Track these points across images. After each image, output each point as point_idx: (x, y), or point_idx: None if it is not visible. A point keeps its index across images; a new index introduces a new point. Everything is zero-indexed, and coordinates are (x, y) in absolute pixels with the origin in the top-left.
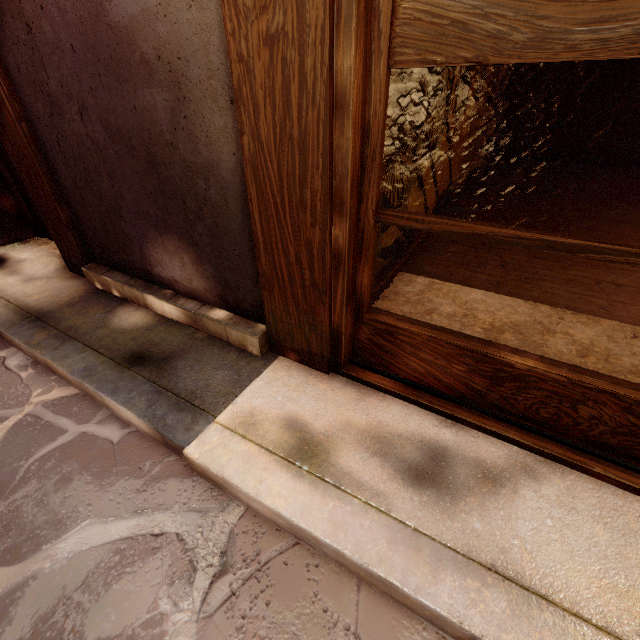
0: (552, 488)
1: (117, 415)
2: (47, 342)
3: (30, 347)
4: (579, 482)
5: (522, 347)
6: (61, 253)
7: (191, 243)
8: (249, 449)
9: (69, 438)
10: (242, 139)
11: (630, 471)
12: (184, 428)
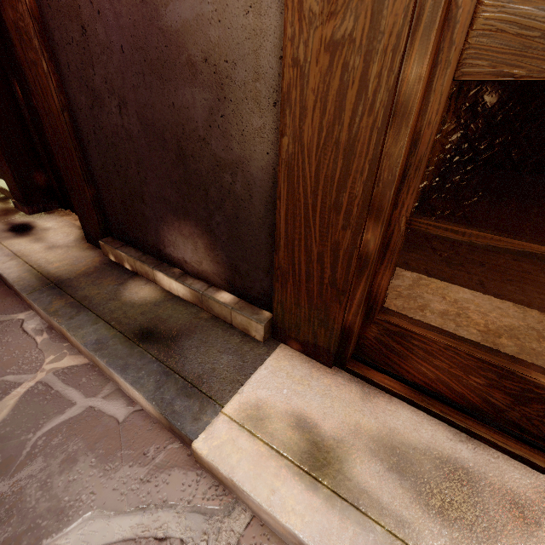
0: None
1: (123, 391)
2: (64, 310)
3: (48, 314)
4: None
5: (521, 354)
6: (82, 226)
7: (207, 230)
8: (258, 449)
9: (76, 412)
10: (281, 140)
11: None
12: (192, 417)
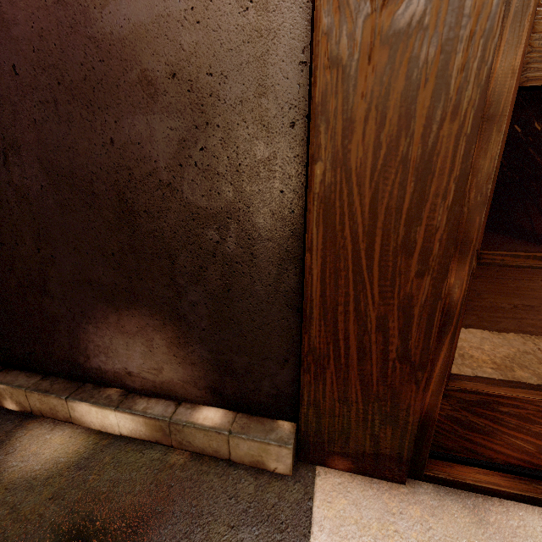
0: None
1: None
2: None
3: None
4: None
5: None
6: None
7: (173, 317)
8: None
9: None
10: (313, 167)
11: None
12: None
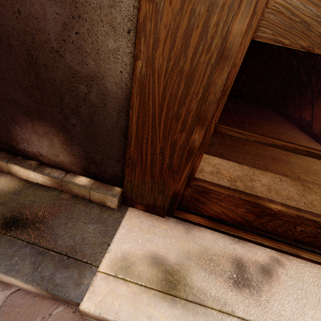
0: (291, 270)
1: None
2: None
3: None
4: (298, 263)
5: (246, 189)
6: None
7: (63, 130)
8: (132, 290)
9: None
10: (136, 62)
11: (314, 253)
12: (74, 284)
